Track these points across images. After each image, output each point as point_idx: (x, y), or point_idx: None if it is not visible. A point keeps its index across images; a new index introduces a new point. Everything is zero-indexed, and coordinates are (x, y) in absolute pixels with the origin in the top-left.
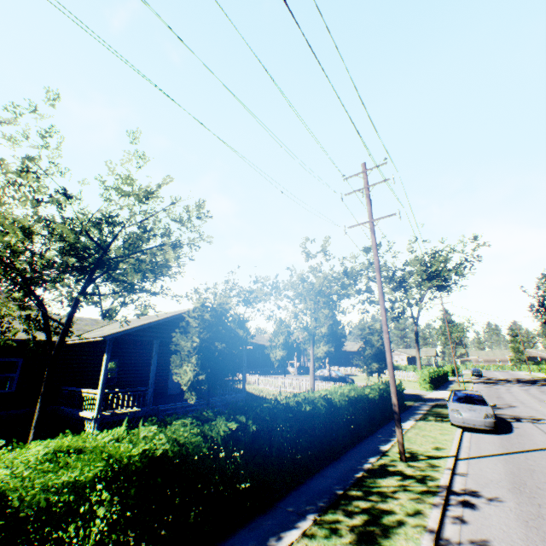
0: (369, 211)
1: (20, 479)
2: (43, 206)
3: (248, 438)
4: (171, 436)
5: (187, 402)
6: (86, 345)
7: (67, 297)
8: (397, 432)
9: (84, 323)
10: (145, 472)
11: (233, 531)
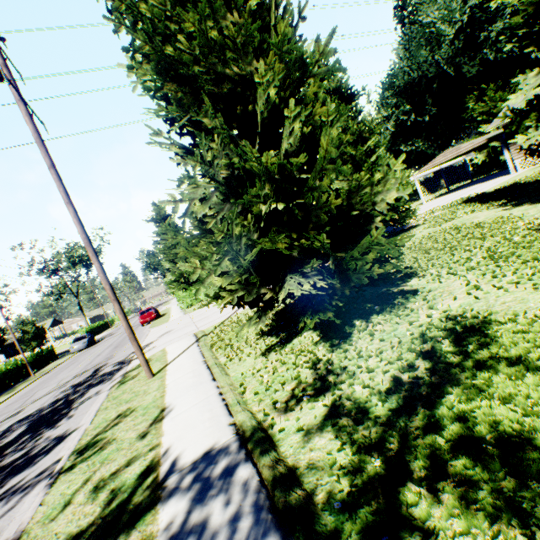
0: None
1: None
2: None
3: None
4: None
5: None
6: None
7: None
8: (30, 368)
9: None
10: None
11: None
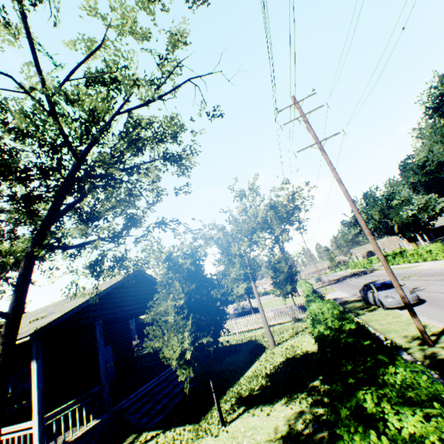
0: (313, 134)
1: None
2: None
3: (416, 382)
4: None
5: (148, 384)
6: None
7: None
8: (416, 321)
9: None
10: None
11: None
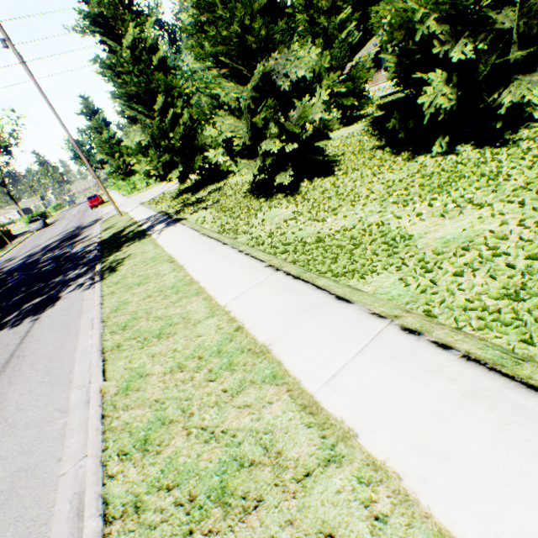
0: None
1: None
2: None
3: None
4: None
5: None
6: None
7: None
8: (6, 238)
9: None
10: None
11: None
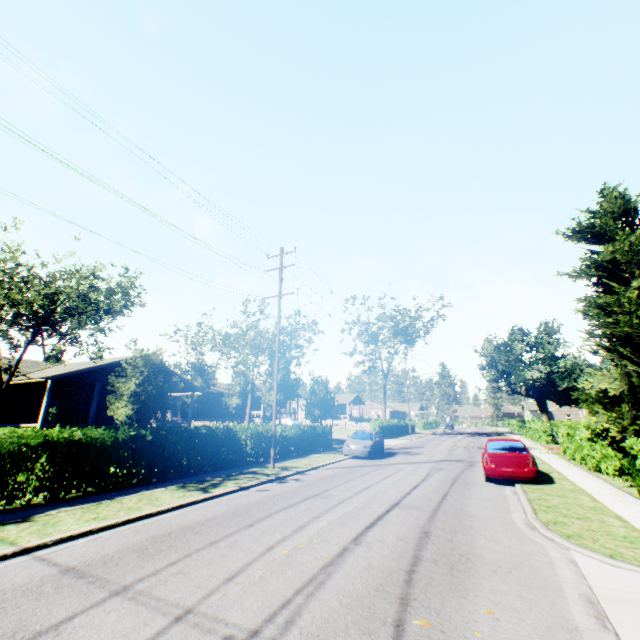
0: (280, 287)
1: (1, 438)
2: (5, 284)
3: (145, 442)
4: (87, 432)
5: None
6: (27, 386)
7: (3, 335)
8: (272, 450)
9: (25, 365)
10: (68, 448)
11: (125, 489)
